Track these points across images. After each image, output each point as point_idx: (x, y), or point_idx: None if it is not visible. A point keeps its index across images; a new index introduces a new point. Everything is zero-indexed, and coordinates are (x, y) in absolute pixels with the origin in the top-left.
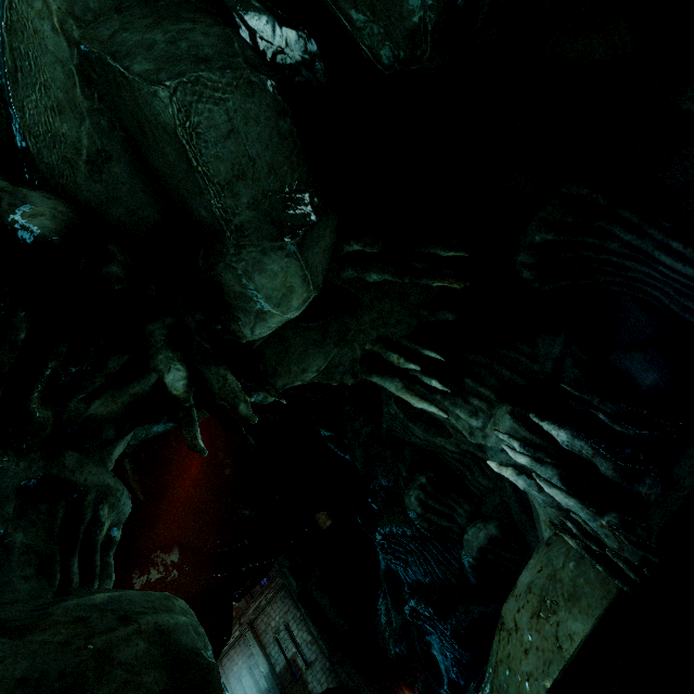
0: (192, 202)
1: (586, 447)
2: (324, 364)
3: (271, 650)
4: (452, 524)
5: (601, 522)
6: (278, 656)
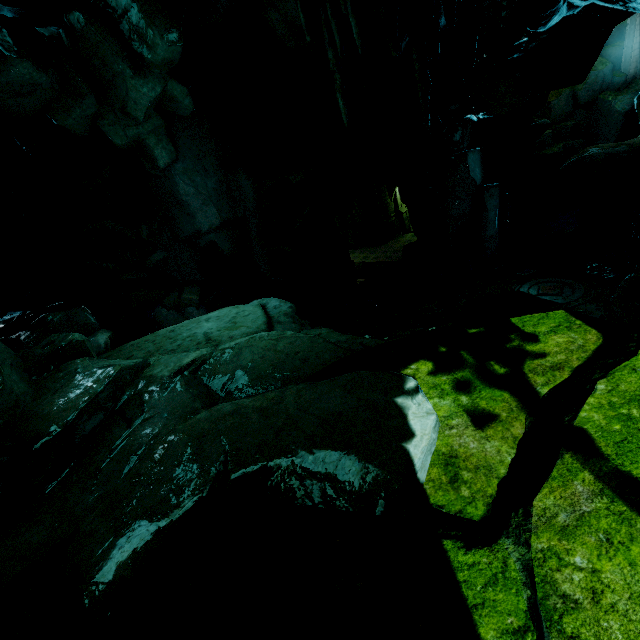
0: None
1: None
2: None
3: None
4: None
5: None
6: None
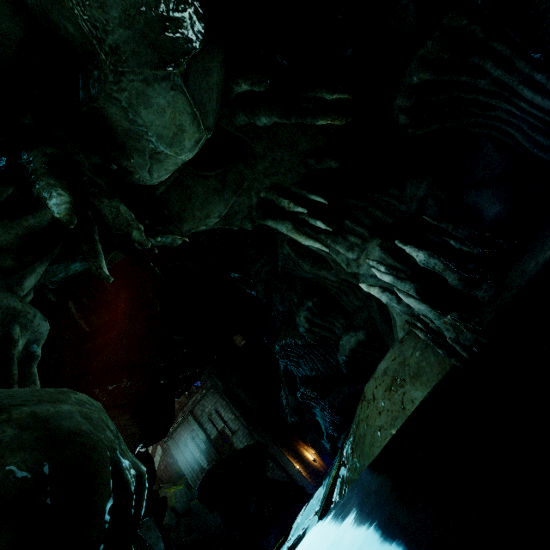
0: (53, 12)
1: (439, 263)
2: (225, 211)
3: (207, 426)
4: (331, 334)
5: (444, 320)
6: (212, 429)
